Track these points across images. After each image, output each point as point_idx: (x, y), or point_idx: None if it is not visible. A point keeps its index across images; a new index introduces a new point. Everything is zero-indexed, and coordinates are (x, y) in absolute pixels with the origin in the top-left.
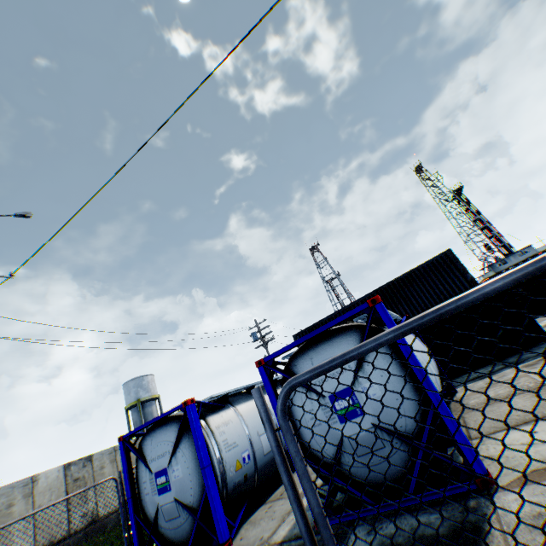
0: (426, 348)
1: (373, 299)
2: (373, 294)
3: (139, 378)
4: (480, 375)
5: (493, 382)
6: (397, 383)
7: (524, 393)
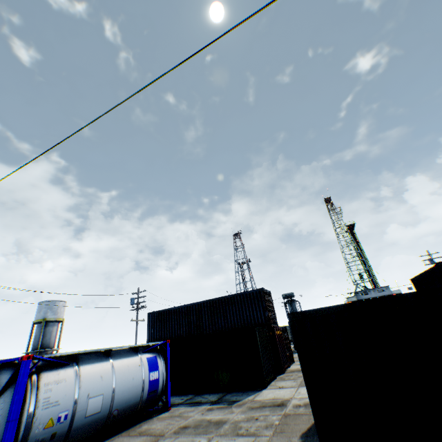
0: (162, 371)
1: (24, 356)
2: (207, 302)
3: (53, 301)
4: (200, 401)
5: (181, 414)
6: (5, 416)
7: (150, 436)
